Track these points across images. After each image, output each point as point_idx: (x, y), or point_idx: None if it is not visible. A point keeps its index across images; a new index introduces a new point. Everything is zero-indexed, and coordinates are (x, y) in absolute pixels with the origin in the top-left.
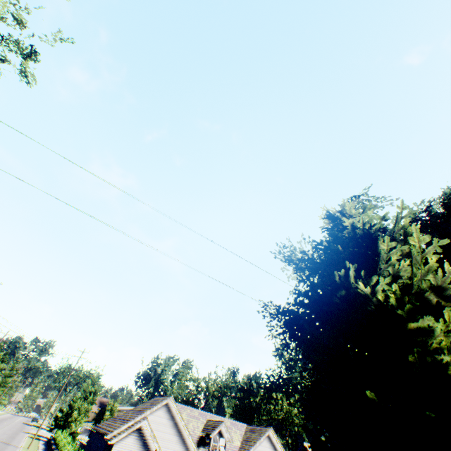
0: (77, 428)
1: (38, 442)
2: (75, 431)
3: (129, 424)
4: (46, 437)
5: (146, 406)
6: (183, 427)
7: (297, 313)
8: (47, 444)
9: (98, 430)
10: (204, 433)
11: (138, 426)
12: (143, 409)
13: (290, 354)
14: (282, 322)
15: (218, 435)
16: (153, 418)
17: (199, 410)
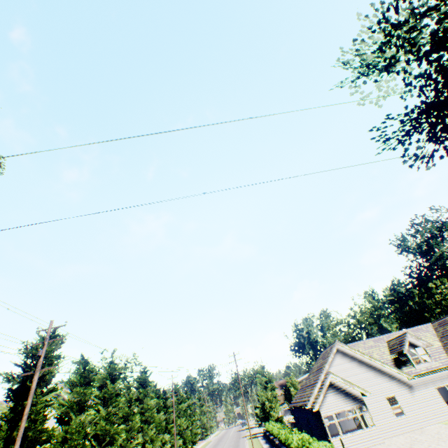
0: (277, 413)
1: (257, 439)
2: (278, 417)
3: (318, 386)
4: (260, 433)
5: (319, 363)
6: (370, 360)
7: (447, 90)
8: (265, 437)
9: (295, 406)
10: (395, 354)
11: (328, 383)
12: (319, 367)
13: None
14: (426, 135)
15: (411, 347)
16: (335, 369)
17: (370, 339)
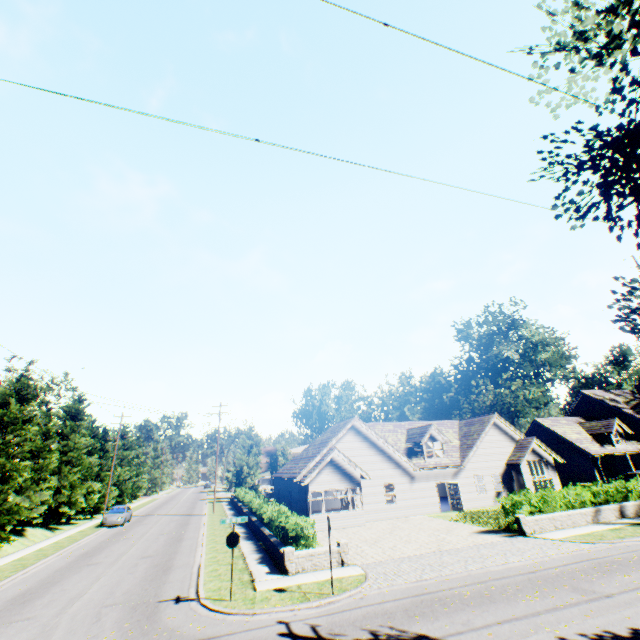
0: (254, 481)
1: (221, 504)
2: (253, 485)
3: (316, 460)
4: (227, 498)
5: (326, 437)
6: (383, 444)
7: None
8: (231, 503)
9: (281, 476)
10: (411, 444)
11: (329, 459)
12: (325, 441)
13: (635, 237)
14: (600, 178)
15: (430, 440)
16: (342, 447)
17: (392, 423)
